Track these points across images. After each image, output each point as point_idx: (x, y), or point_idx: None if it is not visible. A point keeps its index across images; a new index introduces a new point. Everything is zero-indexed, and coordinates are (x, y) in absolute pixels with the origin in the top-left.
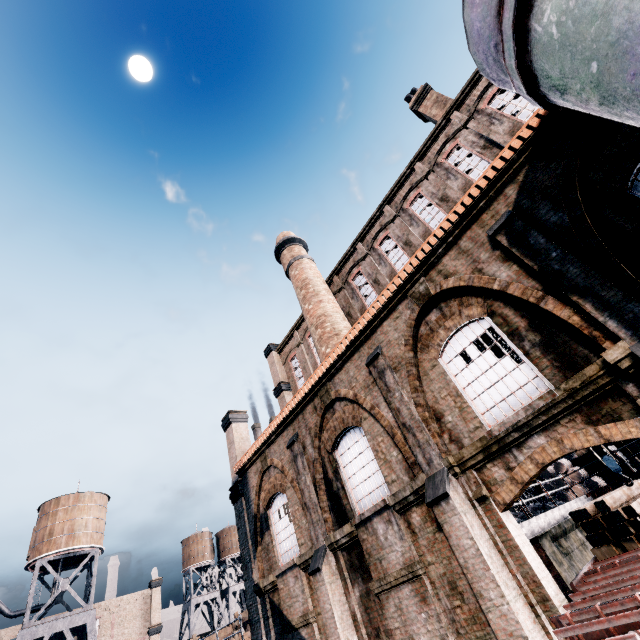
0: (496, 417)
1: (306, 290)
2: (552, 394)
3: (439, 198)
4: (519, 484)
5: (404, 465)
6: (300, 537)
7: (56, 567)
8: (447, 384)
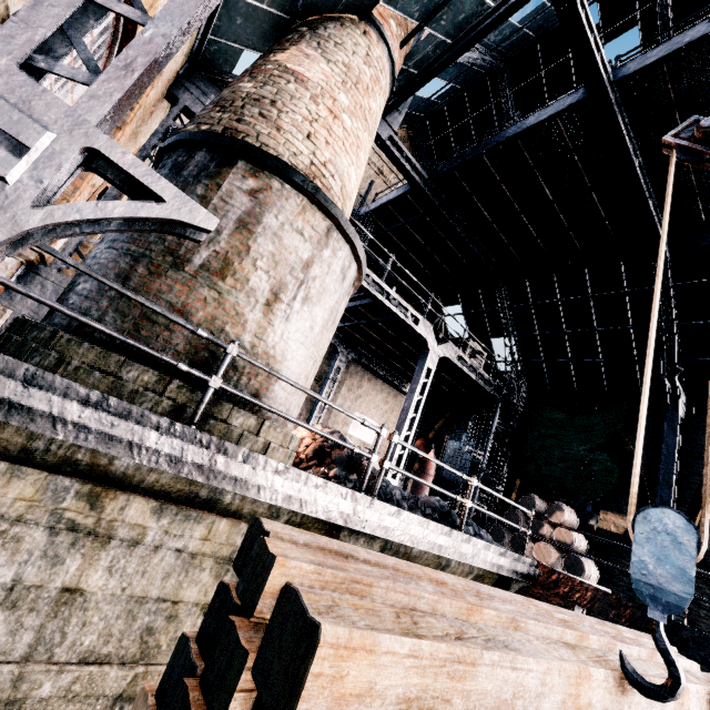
0: None
1: None
2: None
3: None
4: None
5: None
6: None
7: None
8: None
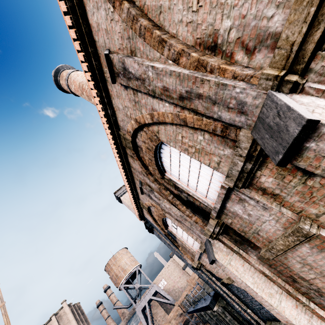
0: None
1: (84, 91)
2: None
3: None
4: None
5: (216, 140)
6: (192, 236)
7: (130, 282)
8: None
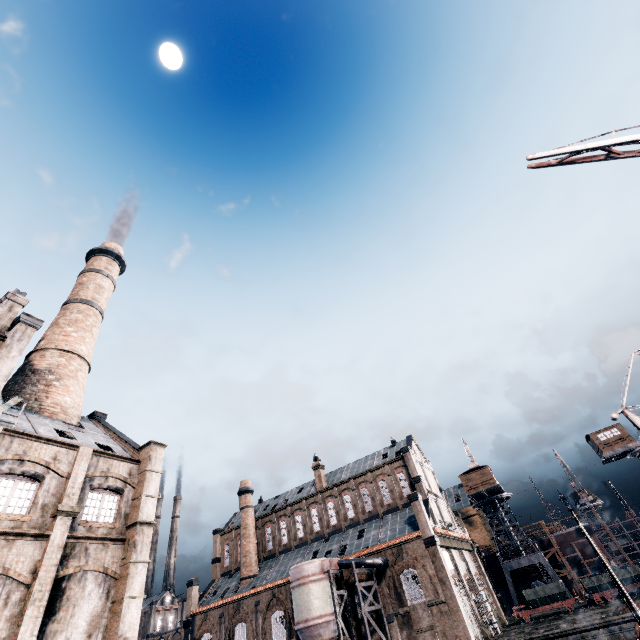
0: None
1: (246, 531)
2: None
3: (304, 524)
4: None
5: None
6: None
7: None
8: (270, 625)
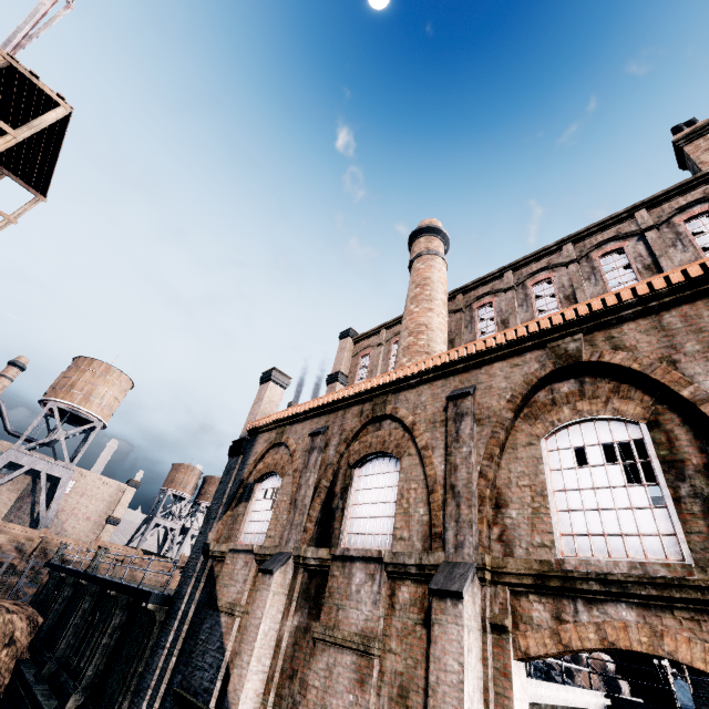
0: (579, 549)
1: (422, 290)
2: (688, 571)
3: (645, 264)
4: (561, 645)
5: (425, 530)
6: (272, 529)
7: (63, 416)
8: (535, 474)
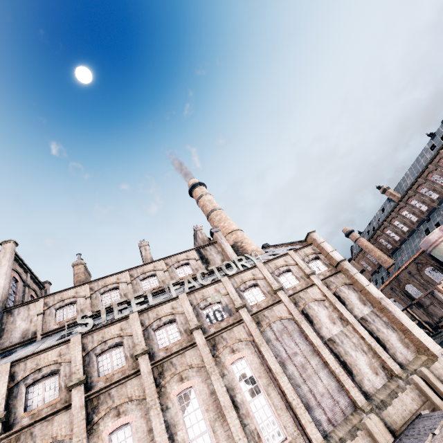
0: (438, 281)
1: (368, 249)
2: None
3: (403, 223)
4: None
5: (423, 289)
6: (402, 305)
7: None
8: (427, 276)
